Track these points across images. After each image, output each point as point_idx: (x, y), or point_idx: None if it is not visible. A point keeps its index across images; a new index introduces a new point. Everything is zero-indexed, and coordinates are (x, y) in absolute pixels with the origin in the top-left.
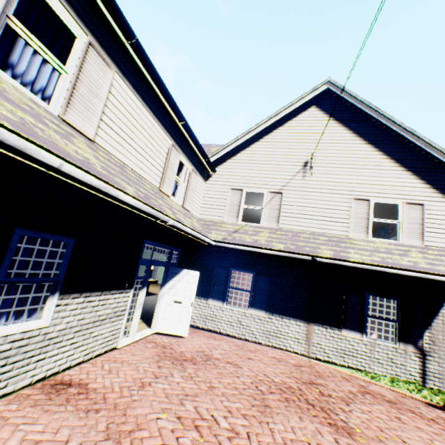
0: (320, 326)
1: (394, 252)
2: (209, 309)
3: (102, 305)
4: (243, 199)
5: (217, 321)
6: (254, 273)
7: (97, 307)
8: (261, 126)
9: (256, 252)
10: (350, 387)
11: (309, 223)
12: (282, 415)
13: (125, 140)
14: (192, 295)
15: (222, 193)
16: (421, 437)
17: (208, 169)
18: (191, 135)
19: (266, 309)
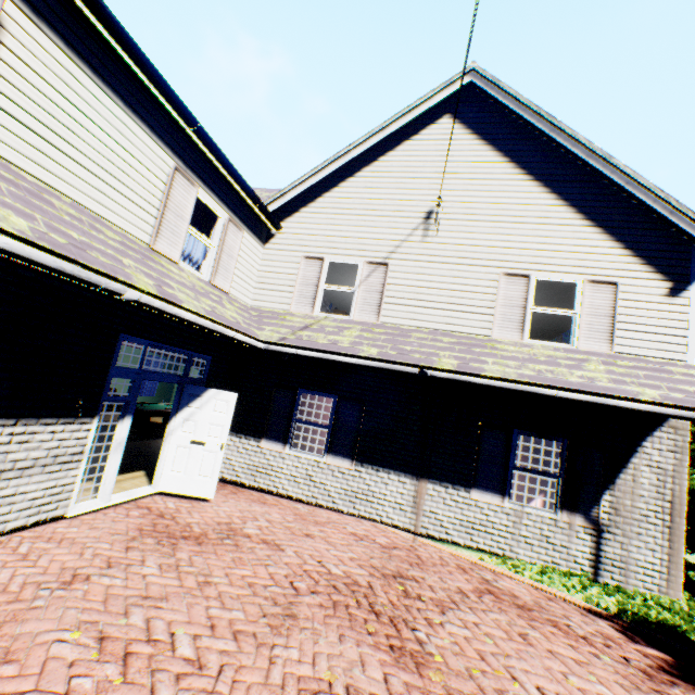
0: (437, 484)
1: (561, 362)
2: (262, 455)
3: (20, 443)
4: (323, 274)
5: (275, 475)
6: (337, 398)
7: (8, 446)
8: (357, 148)
9: (330, 360)
10: (464, 583)
11: (428, 315)
12: (310, 632)
13: (53, 143)
14: (223, 431)
15: (290, 265)
16: (549, 670)
17: (266, 223)
18: (217, 155)
19: (353, 457)
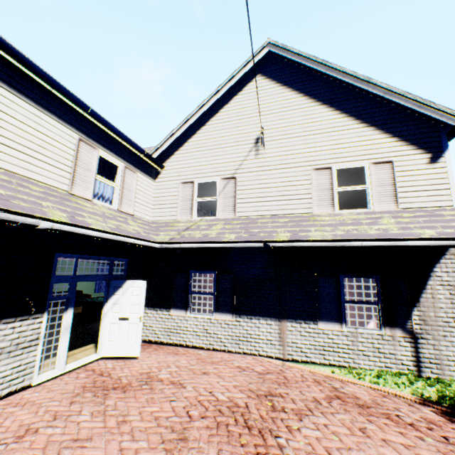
0: (293, 322)
1: (363, 221)
2: (172, 320)
3: None
4: (195, 192)
5: (182, 333)
6: (216, 273)
7: None
8: (204, 107)
9: (204, 247)
10: (318, 393)
11: (268, 206)
12: (196, 451)
13: None
14: (139, 308)
15: (173, 190)
16: None
17: (153, 165)
18: (108, 127)
19: (233, 312)
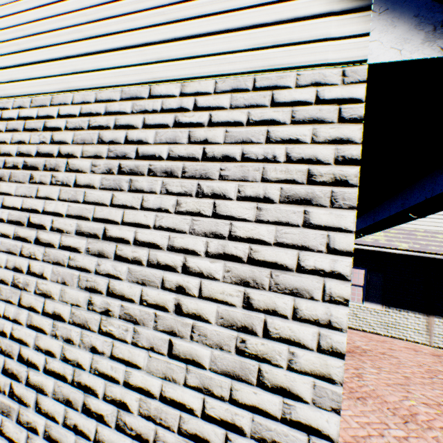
0: (440, 318)
1: None
2: None
3: None
4: None
5: None
6: (366, 270)
7: None
8: None
9: (382, 251)
10: None
11: (420, 221)
12: None
13: None
14: None
15: None
16: None
17: None
18: None
19: (382, 303)
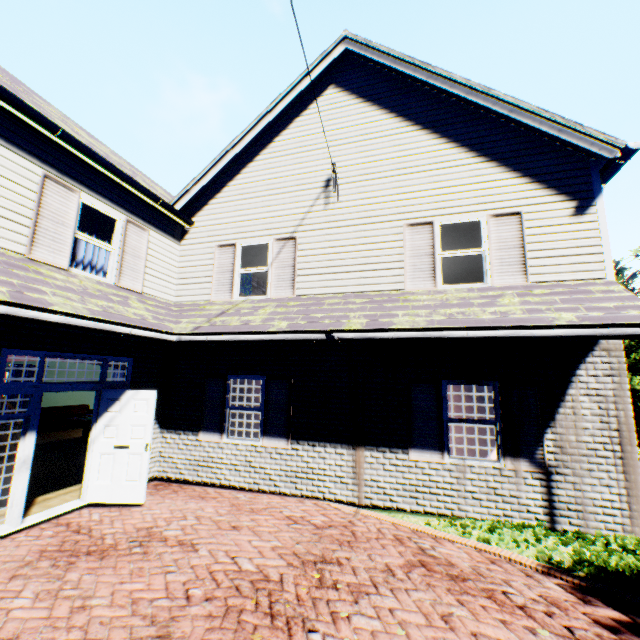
0: (374, 450)
1: (474, 301)
2: (202, 448)
3: None
4: (237, 259)
5: (216, 467)
6: (265, 378)
7: None
8: (250, 133)
9: (240, 341)
10: (395, 558)
11: (341, 280)
12: None
13: None
14: (146, 431)
15: (206, 256)
16: None
17: (177, 220)
18: (94, 159)
19: (288, 435)
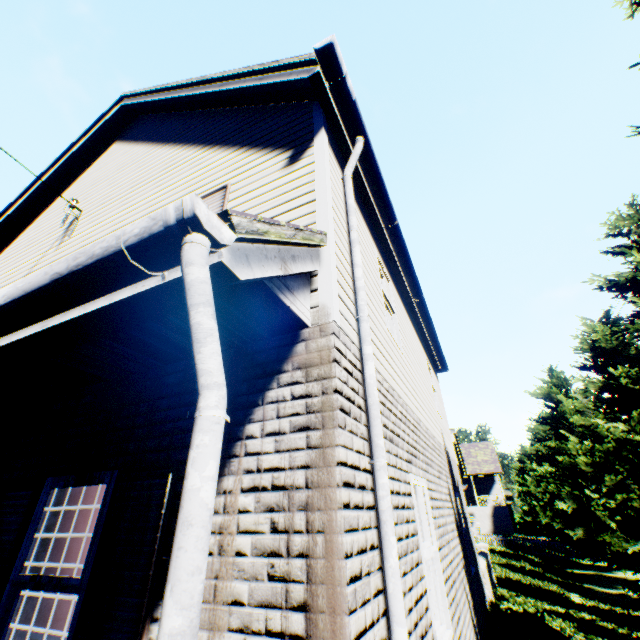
0: None
1: None
2: None
3: None
4: None
5: None
6: None
7: None
8: (25, 196)
9: None
10: None
11: None
12: None
13: None
14: None
15: None
16: None
17: None
18: None
19: None
